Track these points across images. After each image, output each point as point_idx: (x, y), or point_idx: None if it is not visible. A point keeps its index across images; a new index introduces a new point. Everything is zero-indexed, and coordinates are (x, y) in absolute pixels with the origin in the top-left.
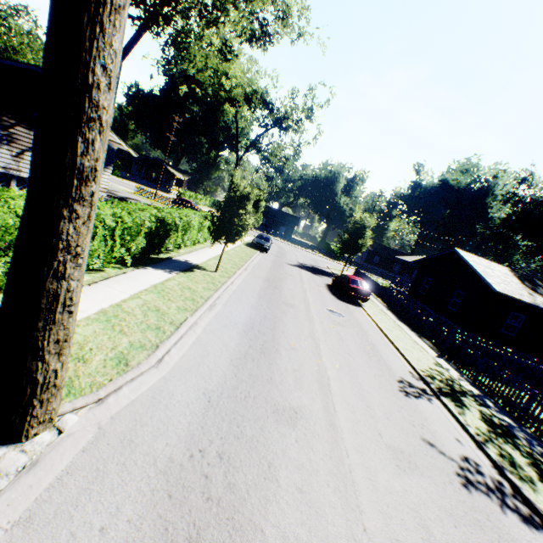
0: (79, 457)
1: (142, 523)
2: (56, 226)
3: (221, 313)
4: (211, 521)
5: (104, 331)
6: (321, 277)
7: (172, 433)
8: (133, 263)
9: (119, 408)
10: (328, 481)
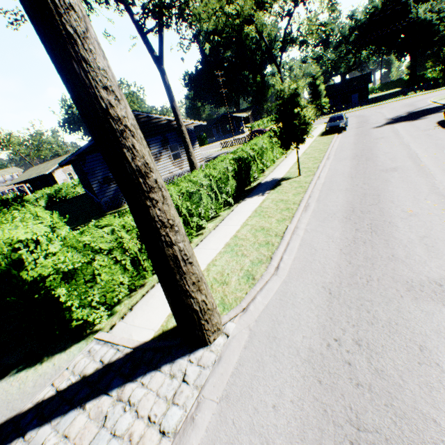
0: (243, 353)
1: (302, 404)
2: (149, 214)
3: (316, 210)
4: (367, 406)
5: (232, 258)
6: (425, 119)
7: (305, 327)
8: (235, 201)
9: (258, 313)
10: None
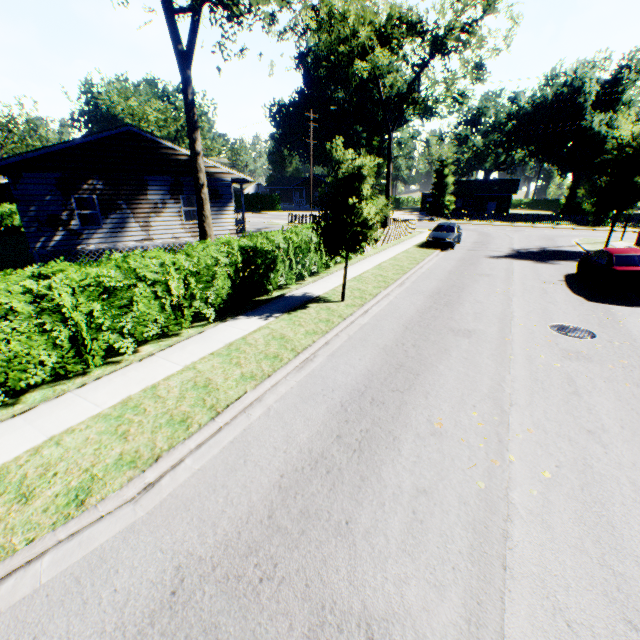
0: None
1: None
2: None
3: (315, 373)
4: None
5: (100, 436)
6: (554, 265)
7: None
8: (226, 314)
9: (2, 608)
10: None
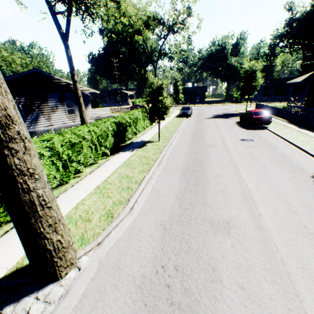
0: (90, 284)
1: None
2: (6, 162)
3: (165, 166)
4: None
5: (99, 199)
6: (231, 119)
7: (143, 258)
8: (112, 152)
9: (110, 246)
10: (264, 276)
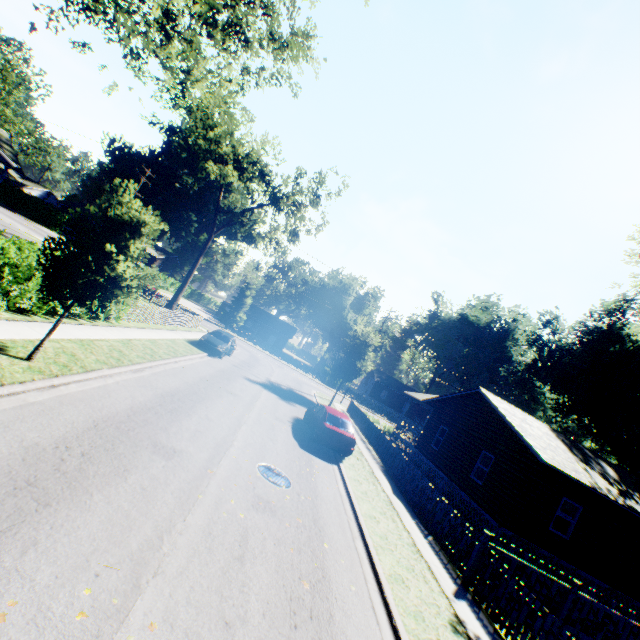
0: None
1: None
2: None
3: None
4: None
5: None
6: (292, 406)
7: None
8: None
9: None
10: None
